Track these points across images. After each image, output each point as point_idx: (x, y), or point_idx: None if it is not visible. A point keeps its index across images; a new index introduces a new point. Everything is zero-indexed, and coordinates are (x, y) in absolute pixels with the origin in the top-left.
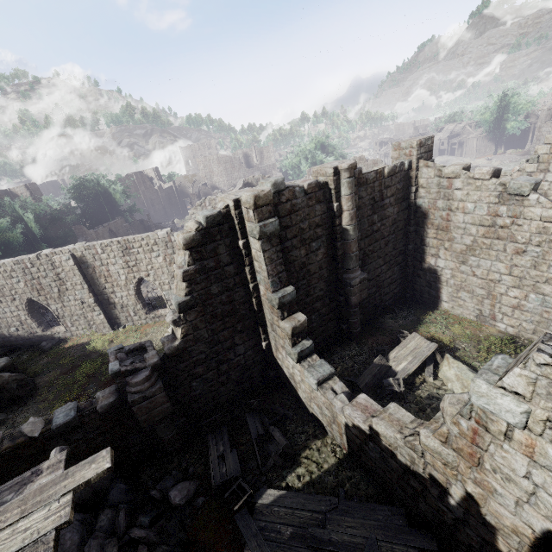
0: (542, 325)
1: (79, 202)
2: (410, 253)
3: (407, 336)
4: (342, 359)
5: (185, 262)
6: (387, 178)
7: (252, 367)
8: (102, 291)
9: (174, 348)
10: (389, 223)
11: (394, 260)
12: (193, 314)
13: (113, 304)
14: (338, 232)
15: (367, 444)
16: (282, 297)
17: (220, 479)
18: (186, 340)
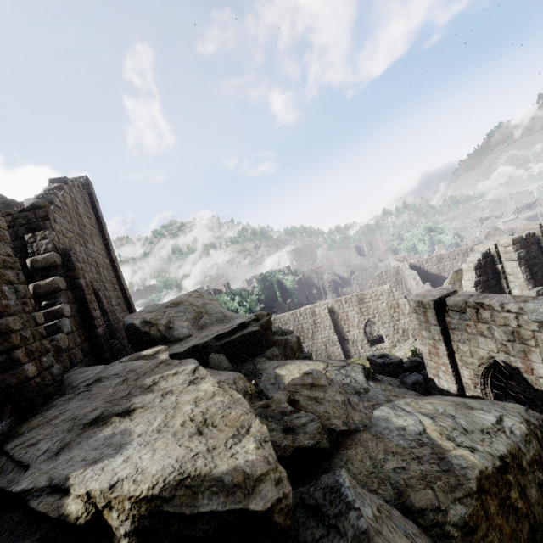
0: None
1: (265, 290)
2: None
3: None
4: None
5: (473, 277)
6: None
7: None
8: (340, 331)
9: None
10: None
11: None
12: None
13: (347, 341)
14: None
15: None
16: (537, 291)
17: None
18: None
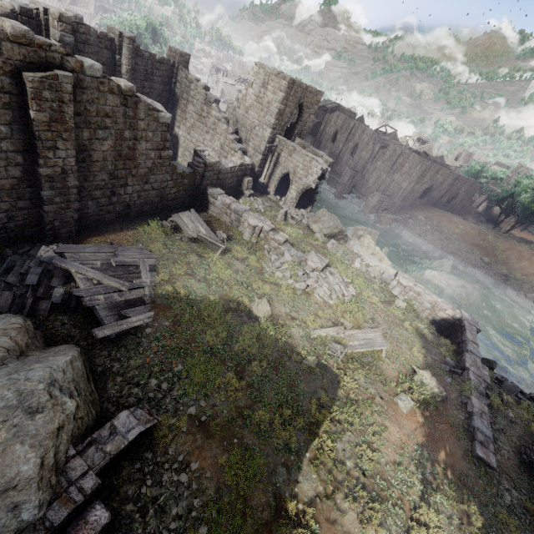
0: None
1: None
2: None
3: None
4: None
5: None
6: (158, 63)
7: None
8: None
9: None
10: (156, 94)
11: None
12: None
13: None
14: (118, 76)
15: None
16: None
17: None
18: None
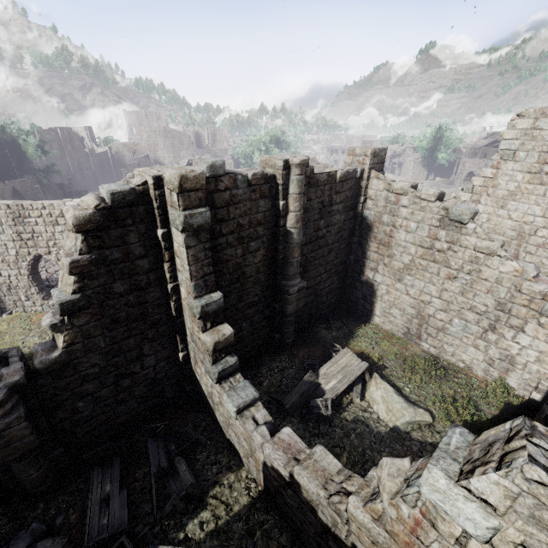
0: (460, 349)
1: None
2: (350, 263)
3: (339, 350)
4: (271, 371)
5: (76, 249)
6: (338, 183)
7: (164, 381)
8: None
9: (51, 360)
10: (334, 231)
11: (335, 269)
12: (84, 317)
13: None
14: (281, 234)
15: (286, 490)
16: (206, 305)
17: (97, 534)
18: (71, 350)
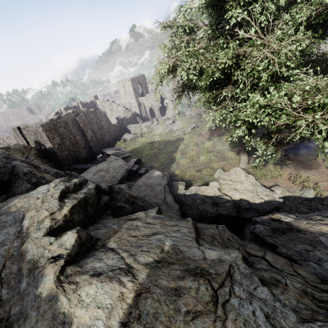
0: None
1: None
2: None
3: None
4: None
5: None
6: (90, 104)
7: None
8: None
9: None
10: None
11: None
12: None
13: None
14: None
15: None
16: None
17: None
18: None
